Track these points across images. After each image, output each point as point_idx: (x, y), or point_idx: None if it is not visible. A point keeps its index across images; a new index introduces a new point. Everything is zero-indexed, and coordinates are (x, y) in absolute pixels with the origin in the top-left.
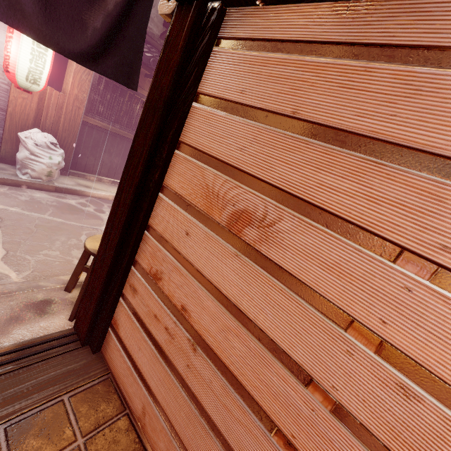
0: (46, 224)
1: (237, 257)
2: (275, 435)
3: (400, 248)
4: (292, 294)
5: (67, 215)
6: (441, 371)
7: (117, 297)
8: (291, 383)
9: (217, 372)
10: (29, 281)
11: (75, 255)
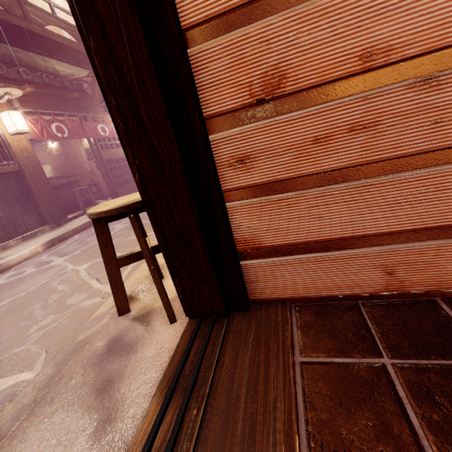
0: None
1: None
2: None
3: None
4: None
5: (9, 292)
6: None
7: (222, 203)
8: None
9: None
10: (61, 350)
11: (76, 301)
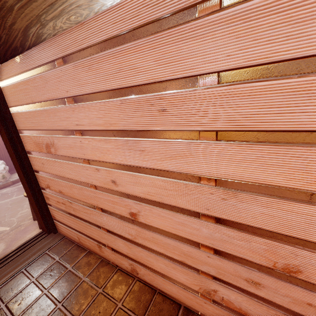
0: (15, 201)
1: (56, 161)
2: (96, 208)
3: (73, 131)
4: (70, 162)
5: None
6: (97, 159)
7: (45, 205)
8: (87, 190)
9: (78, 204)
10: (15, 226)
11: None
